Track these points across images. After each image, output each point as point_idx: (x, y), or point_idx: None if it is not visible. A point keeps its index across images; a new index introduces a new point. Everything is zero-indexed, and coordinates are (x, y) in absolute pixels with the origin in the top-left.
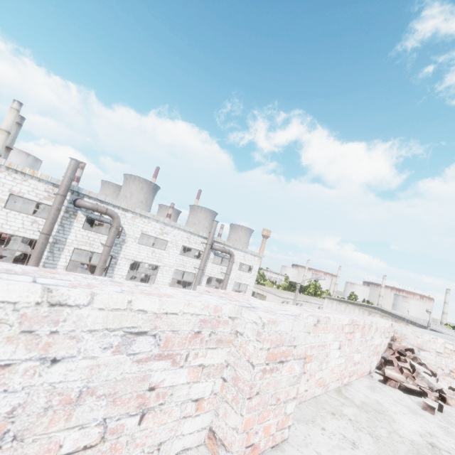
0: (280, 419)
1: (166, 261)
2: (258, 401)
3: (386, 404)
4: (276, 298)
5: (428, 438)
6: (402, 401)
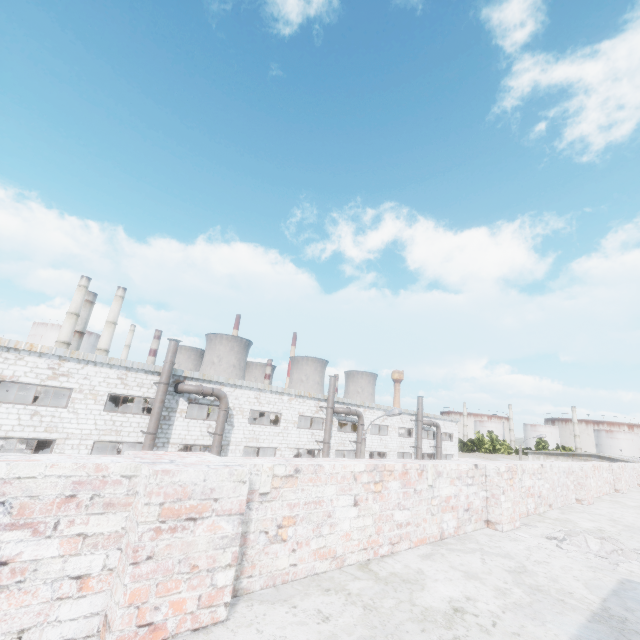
0: None
1: (390, 446)
2: None
3: None
4: None
5: None
6: None
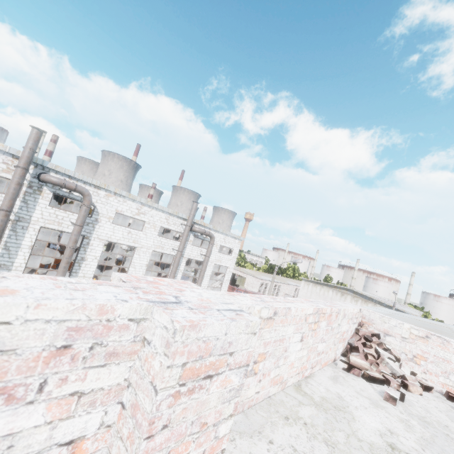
0: (208, 446)
1: (143, 242)
2: (167, 436)
3: (347, 398)
4: (255, 280)
5: (388, 437)
6: (365, 392)
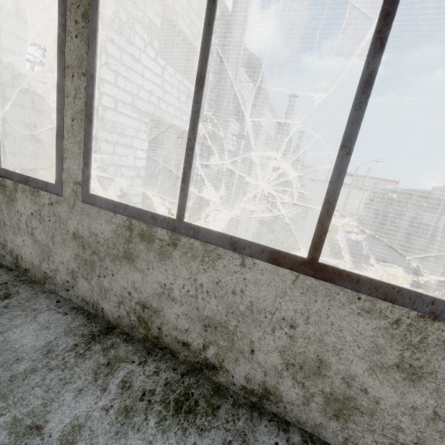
0: None
1: None
2: None
3: None
4: None
5: None
6: None
